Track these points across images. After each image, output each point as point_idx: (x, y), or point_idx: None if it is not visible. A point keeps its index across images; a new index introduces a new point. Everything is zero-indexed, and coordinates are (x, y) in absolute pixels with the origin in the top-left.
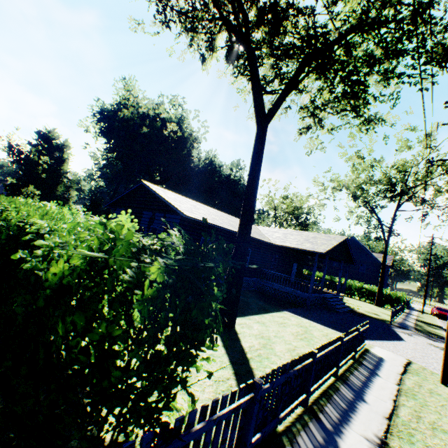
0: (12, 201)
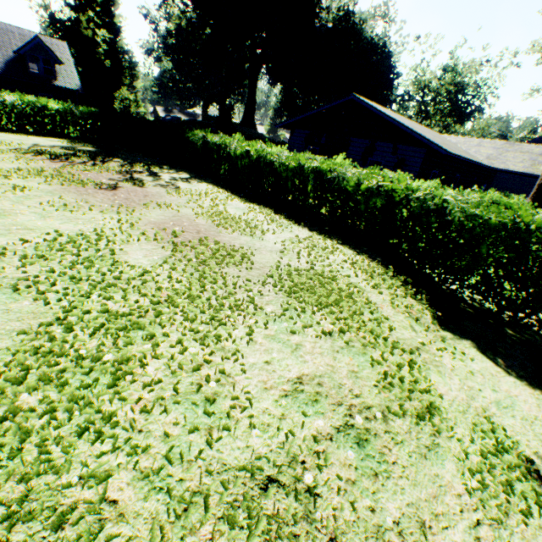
0: (311, 160)
